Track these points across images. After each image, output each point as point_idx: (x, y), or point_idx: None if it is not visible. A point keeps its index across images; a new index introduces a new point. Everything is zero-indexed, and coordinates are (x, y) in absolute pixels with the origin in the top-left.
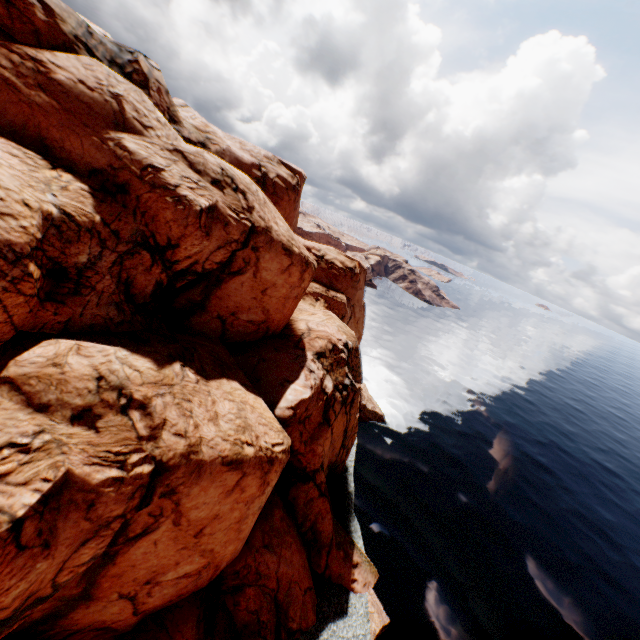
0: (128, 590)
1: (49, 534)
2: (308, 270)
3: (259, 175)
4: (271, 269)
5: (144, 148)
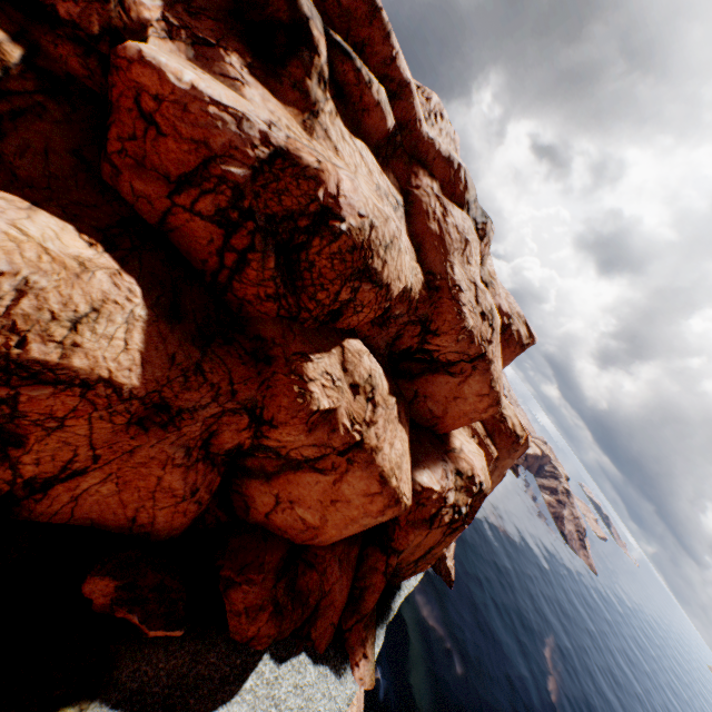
0: (282, 495)
1: (314, 426)
2: (495, 407)
3: (505, 322)
4: (472, 387)
5: (461, 274)
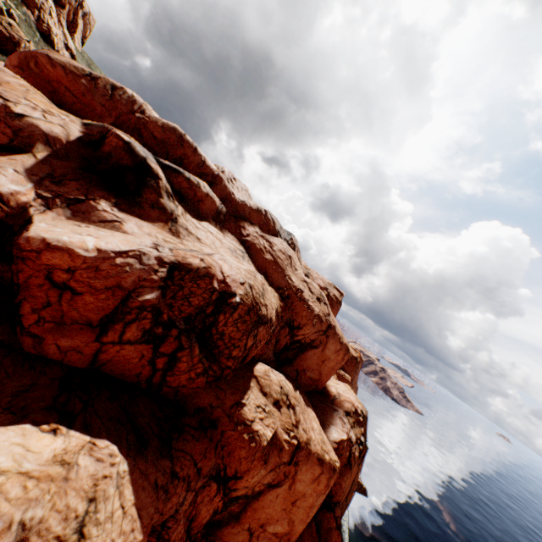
0: (252, 525)
1: (267, 456)
2: (347, 354)
3: (326, 293)
4: (330, 349)
5: (297, 280)
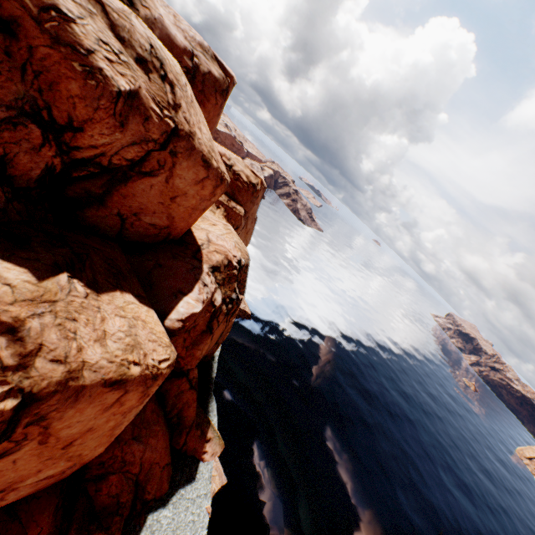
0: None
1: None
2: (221, 186)
3: (190, 65)
4: (186, 178)
5: None
